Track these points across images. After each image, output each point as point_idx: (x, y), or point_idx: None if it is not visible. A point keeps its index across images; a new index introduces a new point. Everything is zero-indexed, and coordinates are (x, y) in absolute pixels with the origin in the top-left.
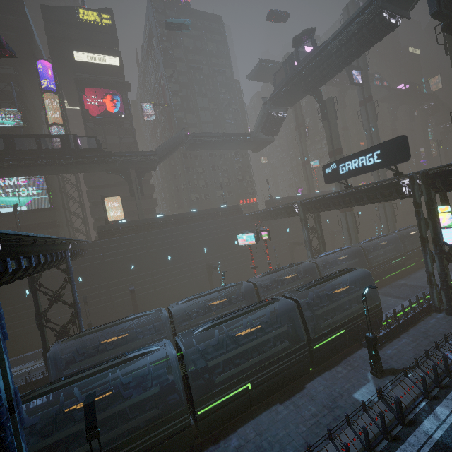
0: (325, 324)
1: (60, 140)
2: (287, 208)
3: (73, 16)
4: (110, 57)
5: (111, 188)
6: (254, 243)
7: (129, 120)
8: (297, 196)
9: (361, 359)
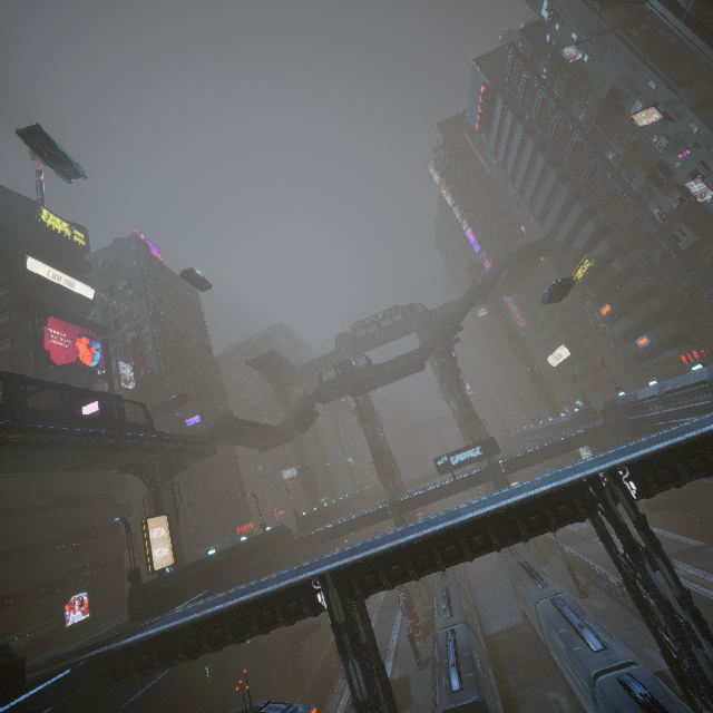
0: None
1: (100, 401)
2: (377, 512)
3: (32, 212)
4: (83, 285)
5: (57, 511)
6: None
7: (109, 382)
8: (320, 510)
9: None
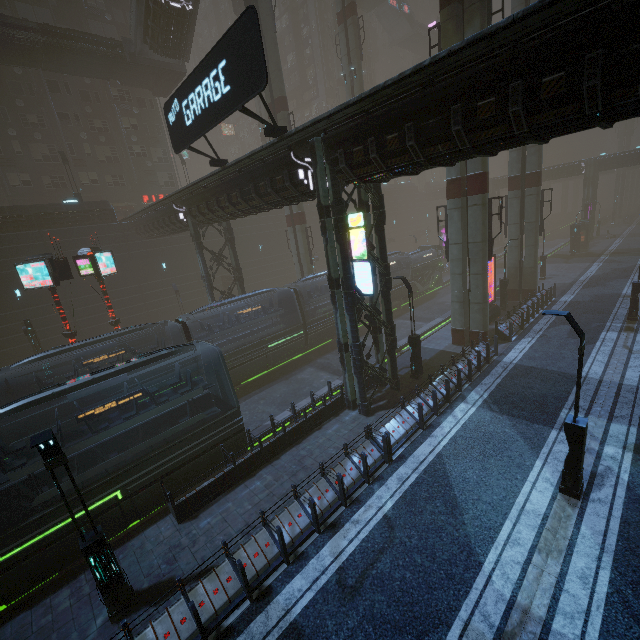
0: (47, 496)
1: None
2: (169, 212)
3: None
4: None
5: None
6: (51, 284)
7: None
8: None
9: (134, 555)
